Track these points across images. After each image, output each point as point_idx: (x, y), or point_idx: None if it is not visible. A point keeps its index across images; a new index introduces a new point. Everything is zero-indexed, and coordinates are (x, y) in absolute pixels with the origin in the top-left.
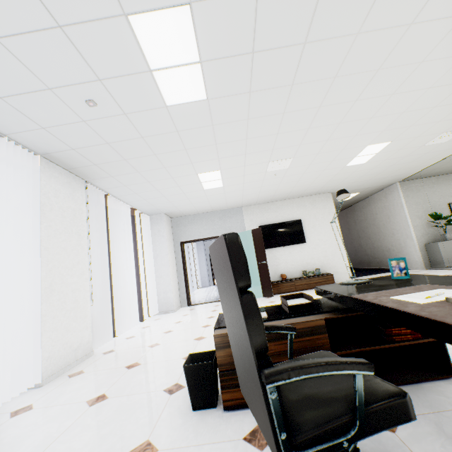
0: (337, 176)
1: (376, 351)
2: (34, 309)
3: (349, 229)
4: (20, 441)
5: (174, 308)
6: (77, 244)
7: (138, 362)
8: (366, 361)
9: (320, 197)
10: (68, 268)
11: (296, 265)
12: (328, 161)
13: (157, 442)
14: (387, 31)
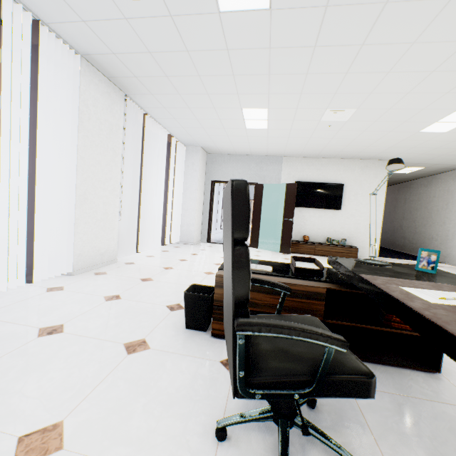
0: (404, 142)
1: (369, 329)
2: (70, 212)
3: (395, 206)
4: (51, 310)
5: (194, 241)
6: (111, 160)
7: (151, 278)
8: (342, 339)
9: (374, 163)
10: (101, 181)
11: (322, 231)
12: (399, 121)
13: (151, 342)
14: None
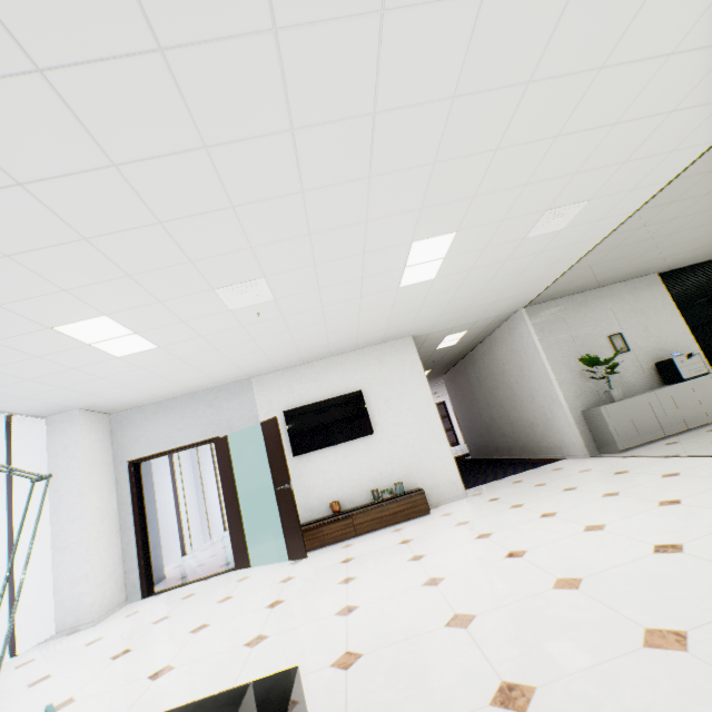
0: (398, 306)
1: None
2: None
3: (473, 392)
4: None
5: (95, 615)
6: None
7: None
8: None
9: (393, 346)
10: None
11: (359, 481)
12: (353, 279)
13: None
14: None
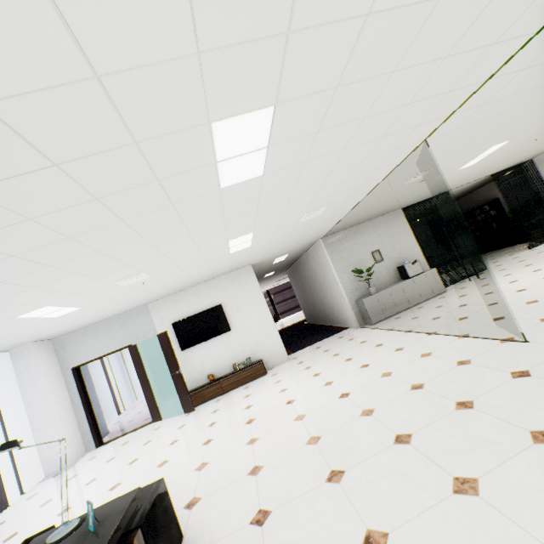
0: (234, 258)
1: None
2: None
3: (303, 283)
4: None
5: (69, 463)
6: None
7: None
8: None
9: (240, 272)
10: None
11: (225, 359)
12: (198, 258)
13: None
14: (72, 208)
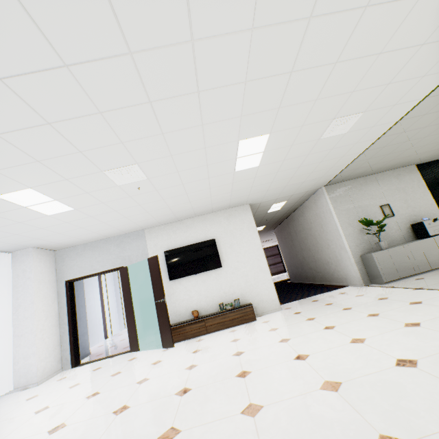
0: (236, 184)
1: None
2: None
3: (292, 240)
4: None
5: (39, 379)
6: None
7: None
8: None
9: (237, 210)
10: None
11: (212, 297)
12: (201, 165)
13: None
14: None
